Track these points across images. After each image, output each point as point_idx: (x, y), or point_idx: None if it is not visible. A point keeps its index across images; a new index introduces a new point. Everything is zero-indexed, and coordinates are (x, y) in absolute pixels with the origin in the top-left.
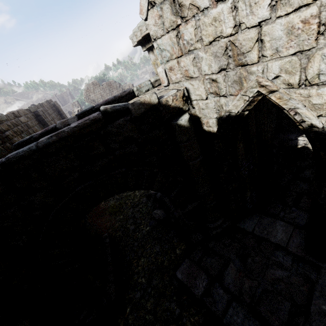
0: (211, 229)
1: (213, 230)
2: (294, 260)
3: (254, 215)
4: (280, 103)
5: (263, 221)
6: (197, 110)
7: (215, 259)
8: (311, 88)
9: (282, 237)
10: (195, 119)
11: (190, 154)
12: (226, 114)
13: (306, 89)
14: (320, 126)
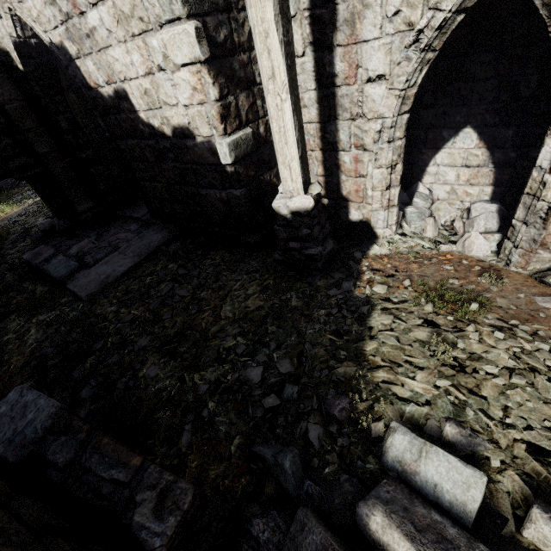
0: (79, 213)
1: (81, 214)
2: (142, 226)
3: (137, 203)
4: (25, 19)
5: (140, 206)
6: (2, 41)
7: (74, 240)
8: (25, 1)
9: (145, 212)
10: (4, 53)
11: (1, 93)
12: (13, 40)
13: (24, 2)
14: (47, 40)
